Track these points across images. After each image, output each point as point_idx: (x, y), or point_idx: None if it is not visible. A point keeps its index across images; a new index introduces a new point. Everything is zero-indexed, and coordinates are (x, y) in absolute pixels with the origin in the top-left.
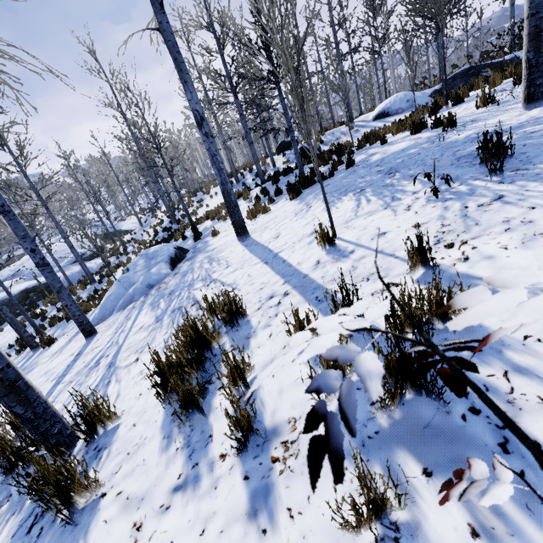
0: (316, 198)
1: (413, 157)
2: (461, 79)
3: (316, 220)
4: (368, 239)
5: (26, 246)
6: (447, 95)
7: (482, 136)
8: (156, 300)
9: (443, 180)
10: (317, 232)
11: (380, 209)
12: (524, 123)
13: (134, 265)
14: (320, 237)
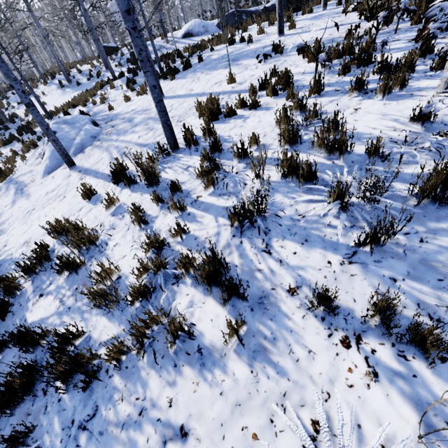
0: (197, 75)
1: (241, 54)
2: (232, 17)
3: (211, 80)
4: (249, 78)
5: (18, 87)
6: (238, 26)
7: (267, 46)
8: (124, 133)
9: (263, 60)
10: (228, 76)
11: (244, 70)
12: (281, 42)
13: (59, 128)
14: (229, 79)
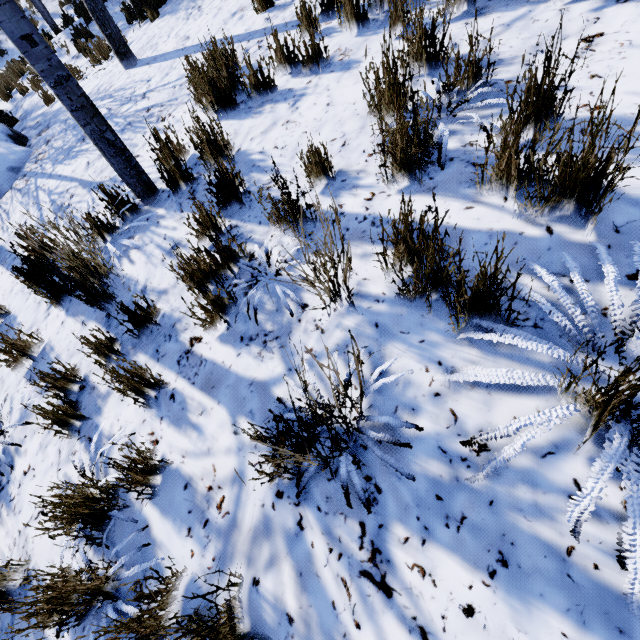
0: (197, 0)
1: None
2: None
3: (224, 8)
4: None
5: None
6: None
7: None
8: (64, 156)
9: None
10: None
11: None
12: None
13: None
14: None
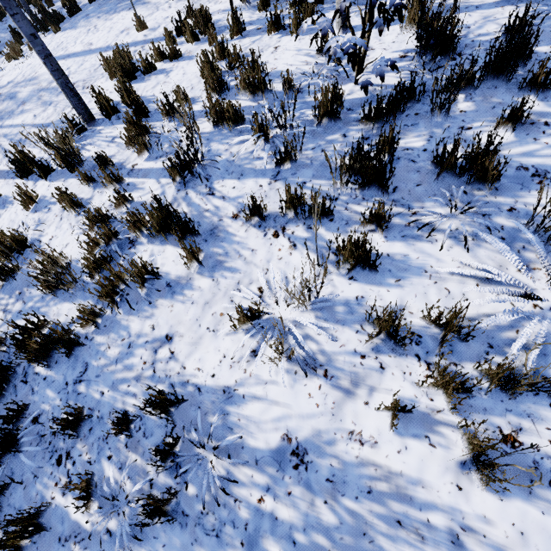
0: (92, 22)
1: None
2: None
3: (114, 28)
4: (162, 21)
5: None
6: None
7: None
8: (9, 115)
9: None
10: (134, 20)
11: (155, 11)
12: None
13: None
14: (137, 24)
